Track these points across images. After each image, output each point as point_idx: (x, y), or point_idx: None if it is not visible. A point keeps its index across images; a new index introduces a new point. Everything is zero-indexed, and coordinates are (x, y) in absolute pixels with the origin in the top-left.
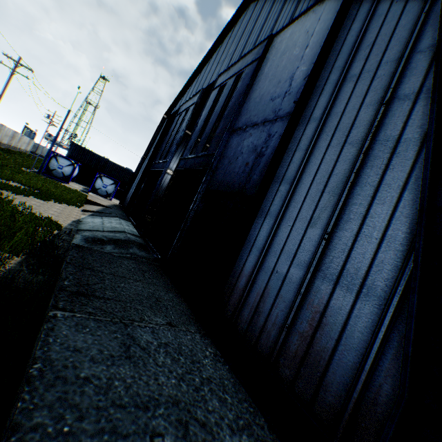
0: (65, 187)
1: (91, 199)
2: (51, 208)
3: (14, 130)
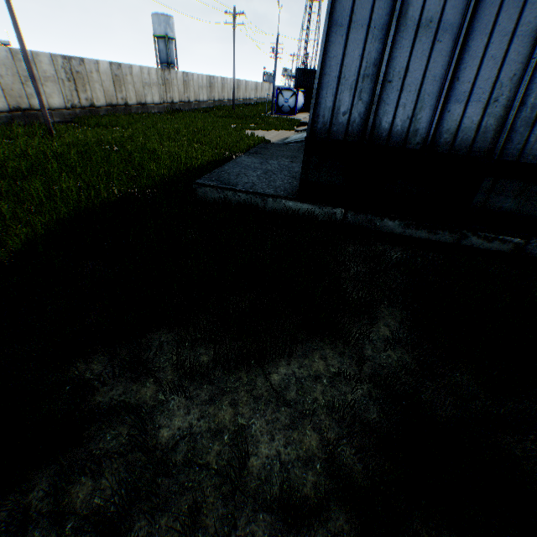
0: (287, 119)
1: (303, 122)
2: (270, 135)
3: (255, 82)
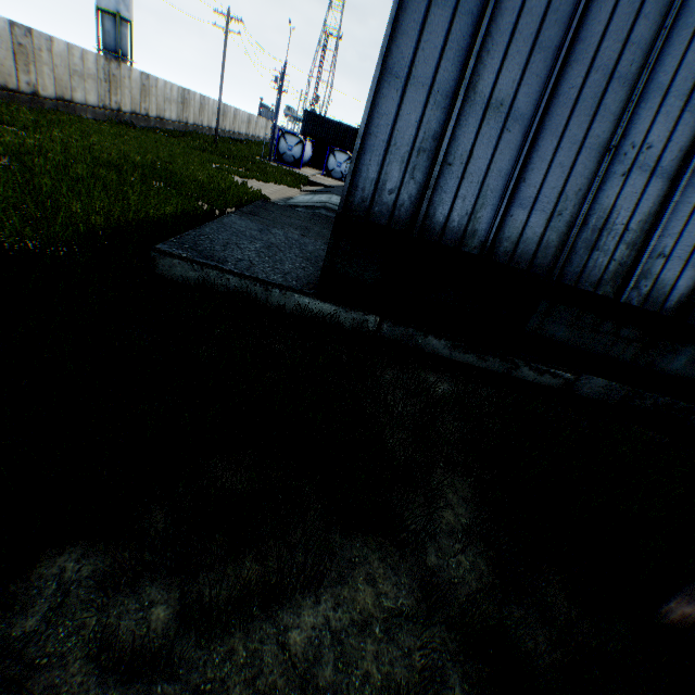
0: (291, 172)
1: (312, 180)
2: (268, 188)
3: (248, 114)
